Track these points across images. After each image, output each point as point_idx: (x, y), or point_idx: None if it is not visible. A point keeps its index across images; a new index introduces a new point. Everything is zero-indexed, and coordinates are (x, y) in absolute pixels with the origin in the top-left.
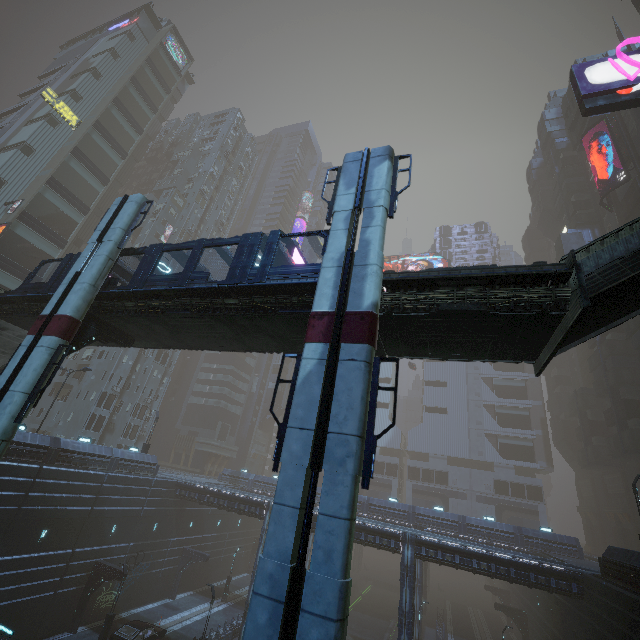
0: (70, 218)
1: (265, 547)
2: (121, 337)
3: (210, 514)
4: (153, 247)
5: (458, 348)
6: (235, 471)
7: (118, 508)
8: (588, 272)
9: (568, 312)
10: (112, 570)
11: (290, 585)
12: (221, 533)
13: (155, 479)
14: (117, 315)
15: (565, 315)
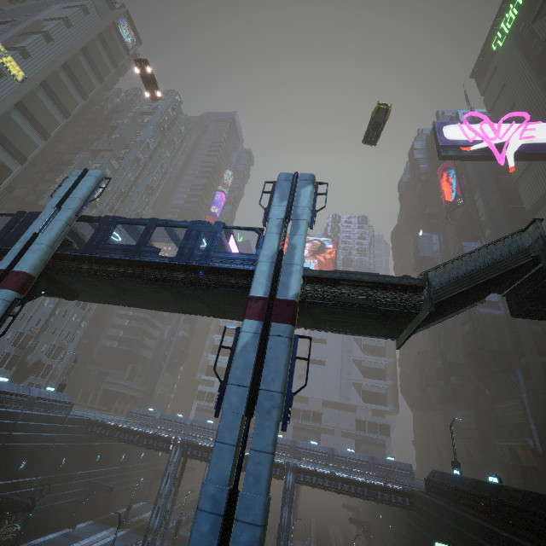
0: (5, 166)
1: (208, 475)
2: (67, 292)
3: (116, 449)
4: (108, 218)
5: (347, 326)
6: (143, 410)
7: (30, 444)
8: (435, 286)
9: (421, 311)
10: (19, 503)
11: (228, 502)
12: (124, 466)
13: (69, 417)
14: (69, 274)
15: (419, 313)
